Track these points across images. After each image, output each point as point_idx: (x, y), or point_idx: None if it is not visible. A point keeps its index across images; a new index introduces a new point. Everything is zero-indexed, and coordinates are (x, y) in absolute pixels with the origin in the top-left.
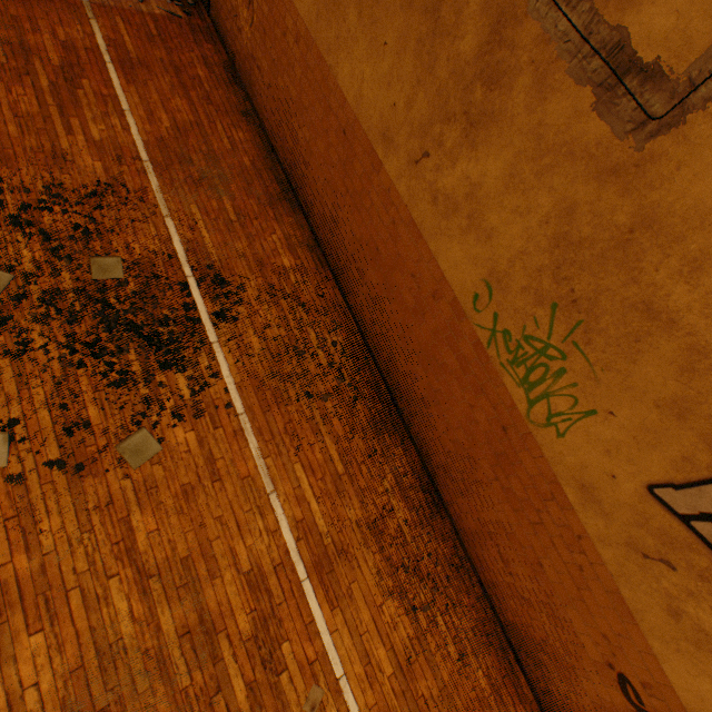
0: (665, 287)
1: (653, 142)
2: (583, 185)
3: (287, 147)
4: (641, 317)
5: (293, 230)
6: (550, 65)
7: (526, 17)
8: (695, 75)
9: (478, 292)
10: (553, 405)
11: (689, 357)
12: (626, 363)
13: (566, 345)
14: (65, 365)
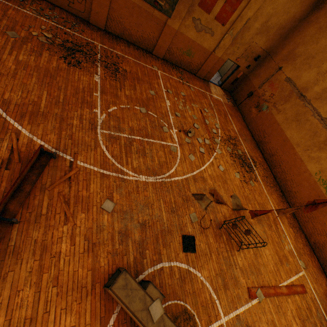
0: None
1: None
2: None
3: (259, 138)
4: None
5: (259, 154)
6: None
7: None
8: None
9: (316, 172)
10: None
11: None
12: None
13: None
14: (240, 166)
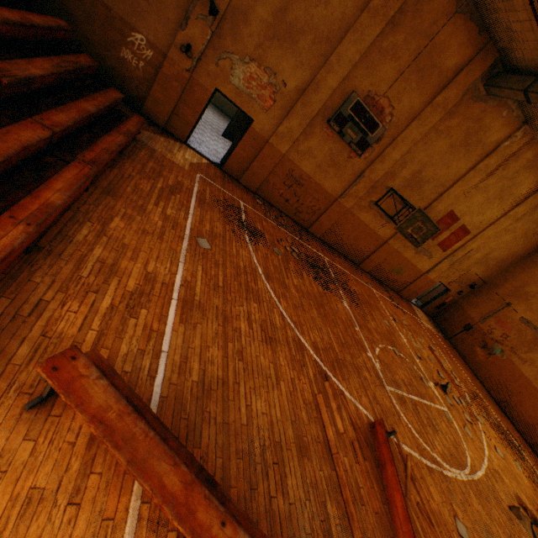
0: None
1: None
2: None
3: (500, 394)
4: None
5: (508, 422)
6: None
7: None
8: None
9: None
10: None
11: None
12: None
13: None
14: (509, 447)
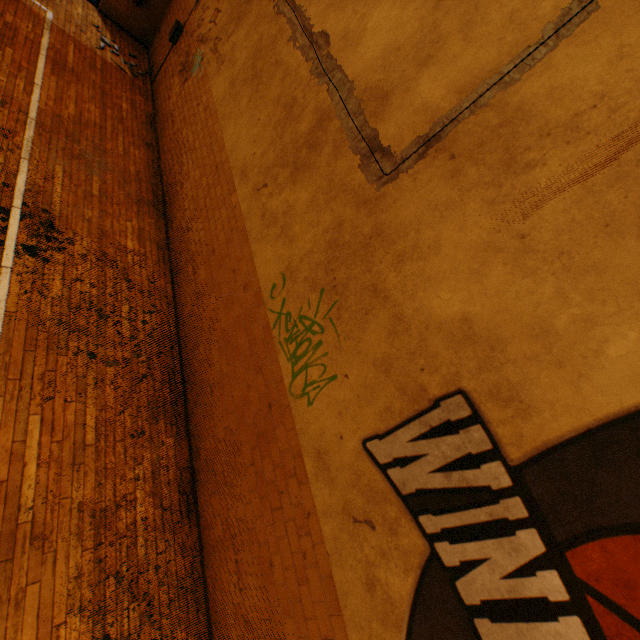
0: (385, 274)
1: (385, 187)
2: (350, 209)
3: (173, 173)
4: (371, 295)
5: (150, 228)
6: (342, 142)
7: (335, 118)
8: (404, 155)
9: (277, 282)
10: (310, 375)
11: (394, 323)
12: (360, 331)
13: (326, 321)
14: None
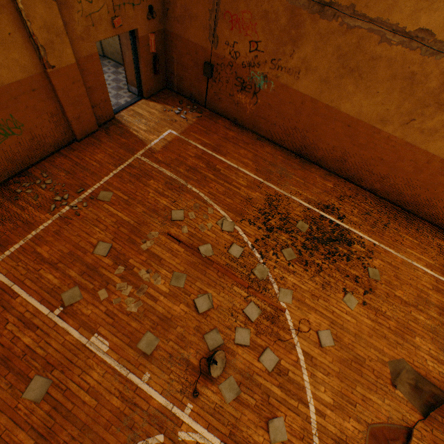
0: None
1: None
2: None
3: (295, 142)
4: None
5: (318, 172)
6: None
7: None
8: None
9: None
10: None
11: None
12: None
13: None
14: (332, 264)
